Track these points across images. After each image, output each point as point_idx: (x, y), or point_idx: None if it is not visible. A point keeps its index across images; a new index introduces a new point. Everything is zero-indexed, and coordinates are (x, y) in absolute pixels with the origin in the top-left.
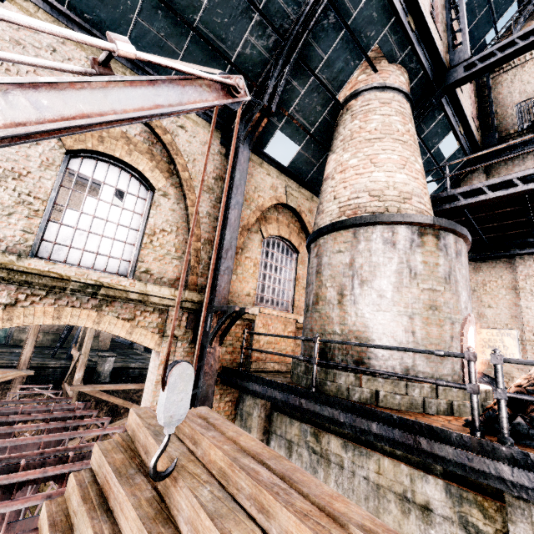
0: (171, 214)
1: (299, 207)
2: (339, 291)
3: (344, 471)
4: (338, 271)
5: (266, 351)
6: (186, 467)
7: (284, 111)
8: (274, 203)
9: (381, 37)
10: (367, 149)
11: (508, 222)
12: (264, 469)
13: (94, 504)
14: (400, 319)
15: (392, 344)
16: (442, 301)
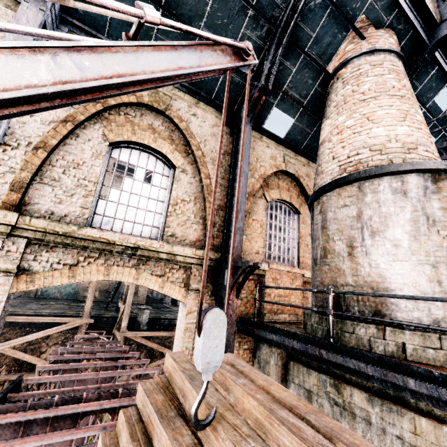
0: (189, 186)
1: (297, 172)
2: (348, 244)
3: (372, 427)
4: (345, 224)
5: (279, 303)
6: (224, 416)
7: (279, 89)
8: (274, 170)
9: (367, 6)
10: (363, 109)
11: None
12: (305, 425)
13: (141, 443)
14: (421, 268)
15: (415, 294)
16: None
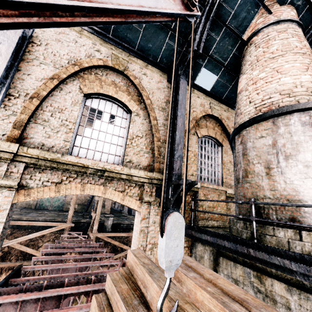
0: (141, 126)
1: (220, 116)
2: (265, 166)
3: (291, 311)
4: (262, 151)
5: (210, 212)
6: (185, 309)
7: (206, 54)
8: (203, 114)
9: None
10: (272, 64)
11: None
12: None
13: None
14: None
15: None
16: None
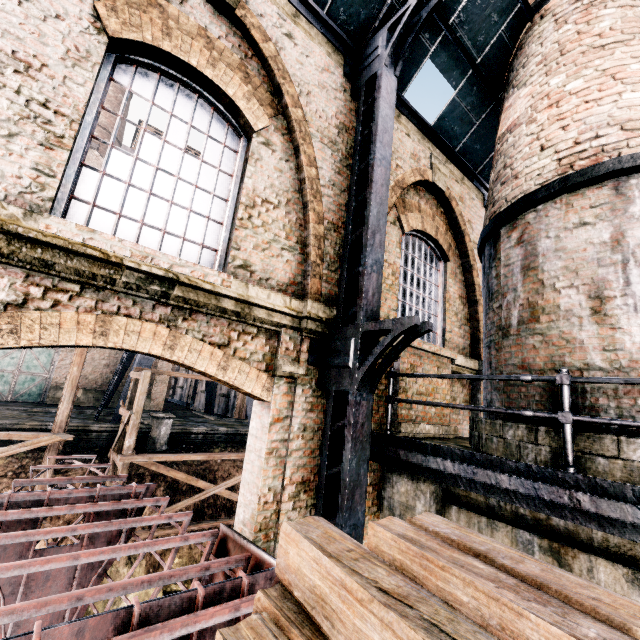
0: (277, 176)
1: (449, 190)
2: (591, 293)
3: None
4: (584, 258)
5: (441, 403)
6: None
7: (443, 20)
8: (417, 178)
9: None
10: (601, 61)
11: None
12: None
13: None
14: None
15: None
16: None
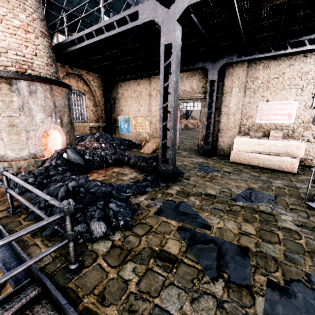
0: None
1: None
2: None
3: None
4: None
5: None
6: None
7: None
8: None
9: None
10: None
11: (128, 58)
12: None
13: None
14: None
15: None
16: (18, 121)
